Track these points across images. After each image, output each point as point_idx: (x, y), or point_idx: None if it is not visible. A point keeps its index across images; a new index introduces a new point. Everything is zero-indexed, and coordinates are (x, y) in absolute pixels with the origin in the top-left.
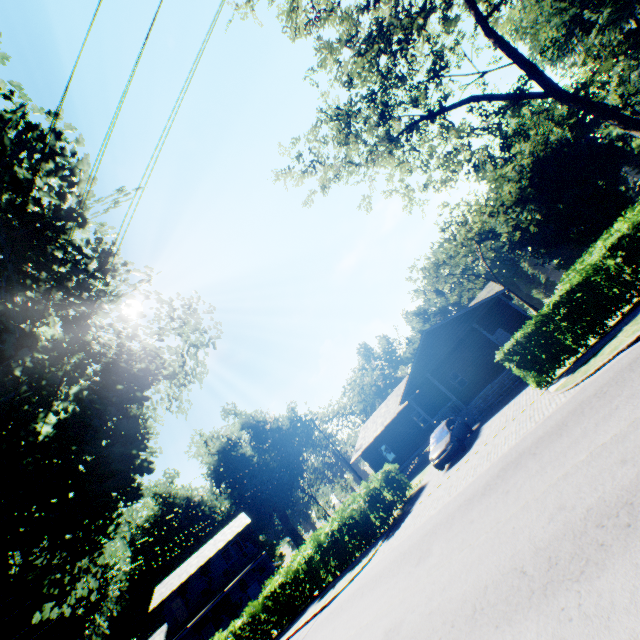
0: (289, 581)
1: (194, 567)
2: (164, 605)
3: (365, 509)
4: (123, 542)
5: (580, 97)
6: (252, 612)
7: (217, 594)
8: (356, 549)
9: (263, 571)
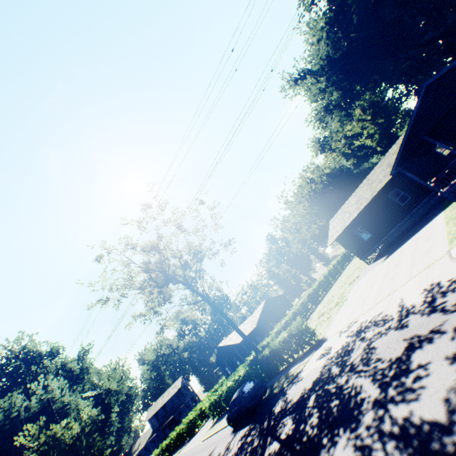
0: (172, 439)
1: (159, 406)
2: (149, 420)
3: (186, 428)
4: (113, 436)
5: (226, 317)
6: (162, 447)
7: (167, 420)
8: (188, 436)
9: (188, 407)
